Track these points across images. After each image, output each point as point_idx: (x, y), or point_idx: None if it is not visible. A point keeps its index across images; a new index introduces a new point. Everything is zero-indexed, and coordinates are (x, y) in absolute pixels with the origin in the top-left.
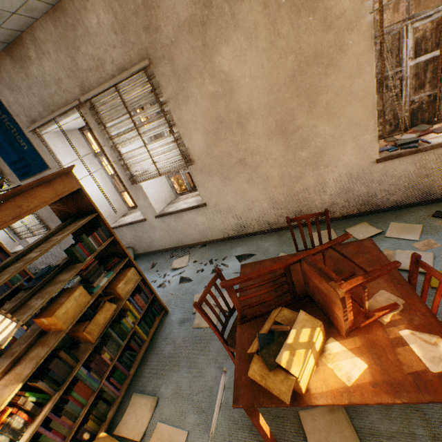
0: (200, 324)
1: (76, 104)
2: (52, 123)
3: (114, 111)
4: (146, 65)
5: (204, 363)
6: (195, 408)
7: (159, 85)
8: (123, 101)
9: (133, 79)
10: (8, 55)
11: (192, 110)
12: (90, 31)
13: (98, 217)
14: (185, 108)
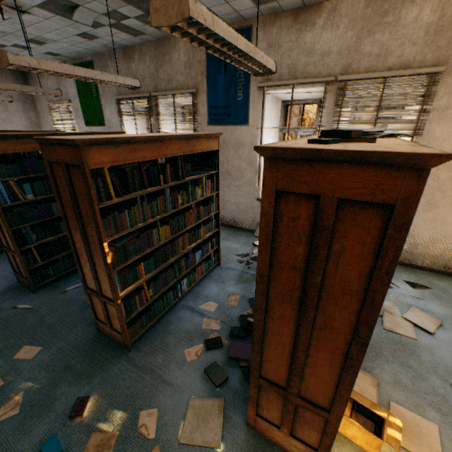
0: (393, 329)
1: (329, 80)
2: (286, 87)
3: (364, 100)
4: (439, 71)
5: (419, 368)
6: (433, 407)
7: (434, 94)
8: (382, 94)
9: (411, 79)
10: (293, 15)
11: (451, 128)
12: (400, 22)
13: None
14: (444, 123)
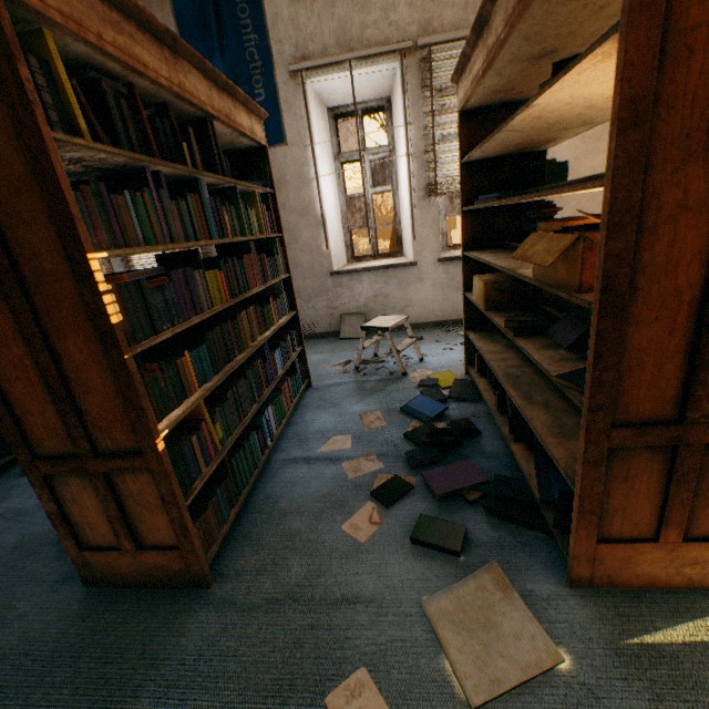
0: None
1: (405, 47)
2: (339, 68)
3: None
4: None
5: None
6: None
7: None
8: None
9: None
10: None
11: None
12: None
13: (539, 157)
14: None
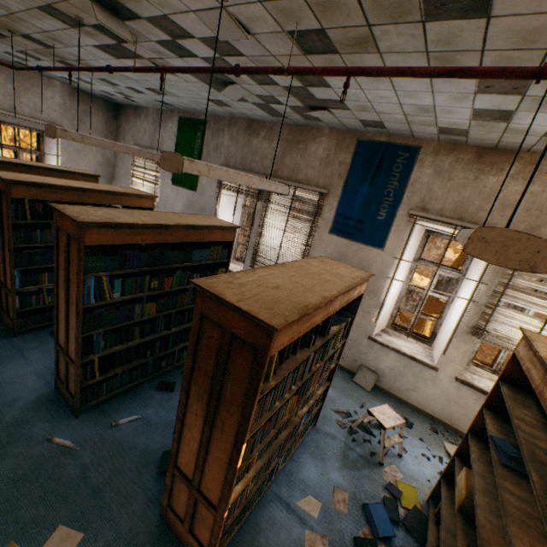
0: None
1: None
2: (446, 225)
3: None
4: None
5: None
6: None
7: None
8: None
9: None
10: (477, 152)
11: None
12: None
13: None
14: None
